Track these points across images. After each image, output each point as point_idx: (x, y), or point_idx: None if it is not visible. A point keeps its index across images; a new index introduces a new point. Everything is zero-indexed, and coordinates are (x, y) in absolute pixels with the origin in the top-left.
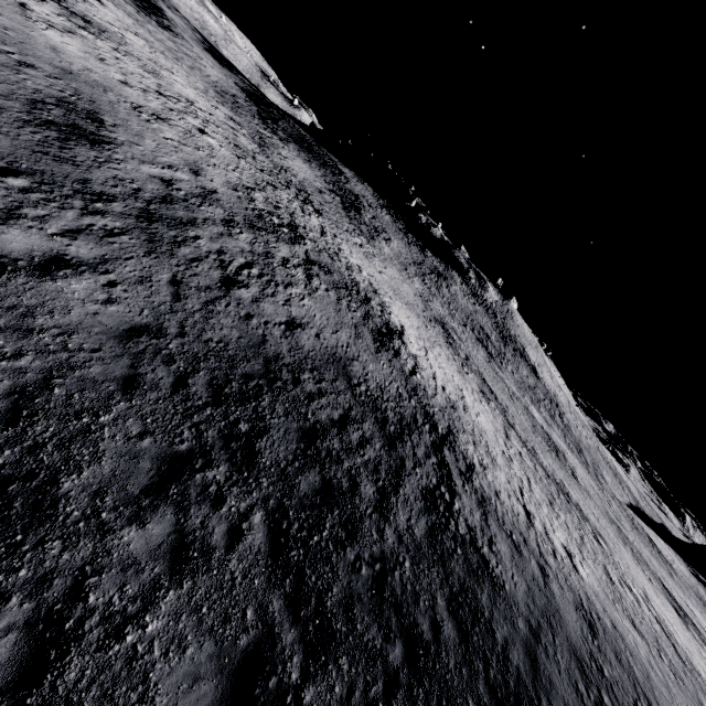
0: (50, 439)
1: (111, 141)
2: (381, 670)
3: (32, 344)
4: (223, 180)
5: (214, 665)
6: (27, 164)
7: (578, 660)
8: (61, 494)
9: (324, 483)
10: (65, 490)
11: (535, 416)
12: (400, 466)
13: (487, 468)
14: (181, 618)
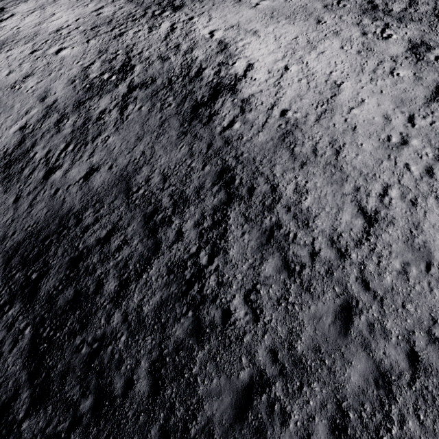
0: None
1: None
2: (71, 414)
3: None
4: (64, 83)
5: None
6: None
7: (340, 409)
8: None
9: (76, 294)
10: None
11: None
12: (154, 251)
13: (308, 191)
14: None
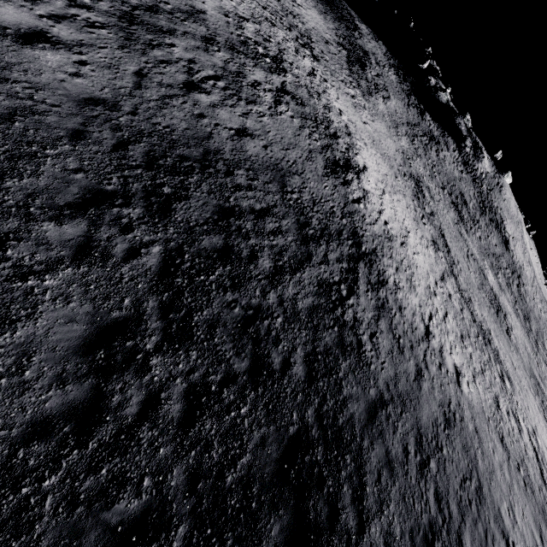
0: (4, 153)
1: None
2: (223, 369)
3: (5, 89)
4: (216, 4)
5: (88, 319)
6: None
7: (419, 433)
8: (3, 188)
9: (226, 247)
10: (7, 186)
11: (488, 278)
12: (306, 258)
13: (400, 289)
14: (72, 285)
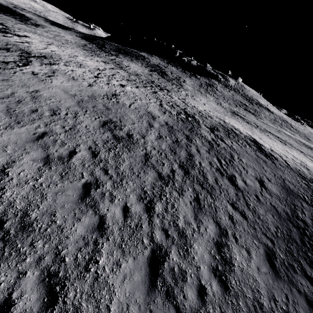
0: None
1: (131, 132)
2: None
3: None
4: (157, 111)
5: None
6: (146, 189)
7: None
8: None
9: None
10: None
11: (289, 135)
12: None
13: None
14: None
